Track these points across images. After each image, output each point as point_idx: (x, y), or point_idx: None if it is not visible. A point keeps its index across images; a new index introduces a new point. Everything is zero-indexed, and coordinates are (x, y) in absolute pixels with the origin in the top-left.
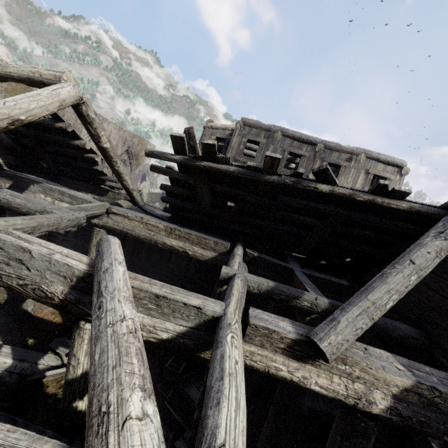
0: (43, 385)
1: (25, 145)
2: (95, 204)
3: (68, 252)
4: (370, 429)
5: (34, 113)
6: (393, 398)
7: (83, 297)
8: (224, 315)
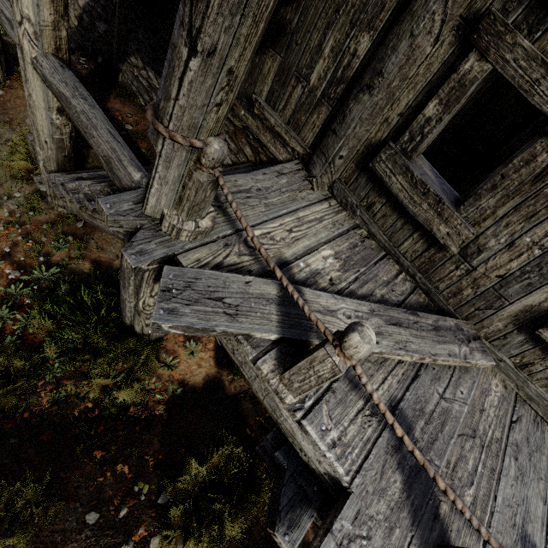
0: None
1: None
2: None
3: None
4: None
5: None
6: None
7: None
8: None
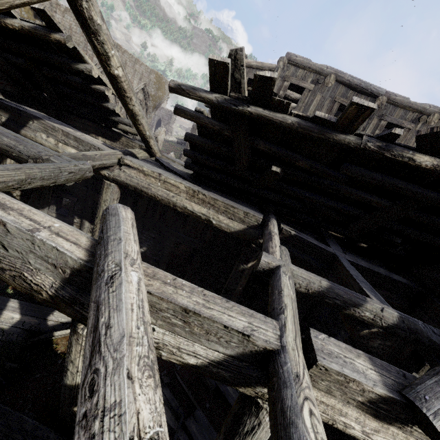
0: (53, 342)
1: (22, 69)
2: (105, 151)
3: (60, 227)
4: None
5: None
6: None
7: (81, 296)
8: (283, 350)
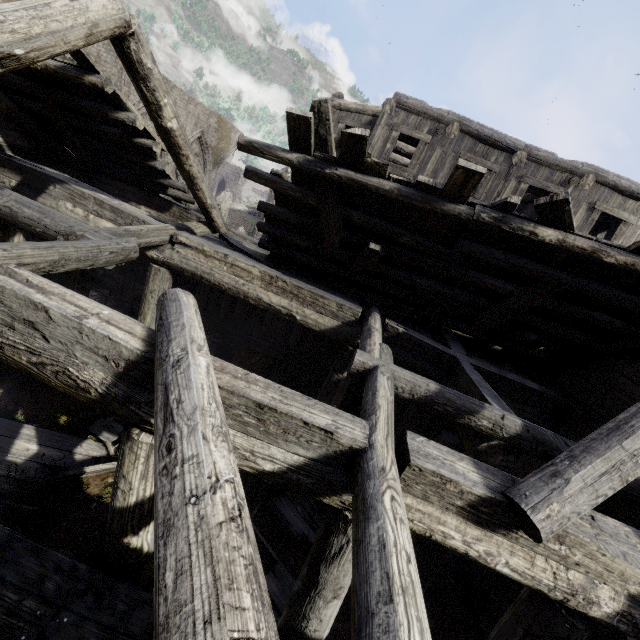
0: (82, 482)
1: (38, 115)
2: (152, 226)
3: (110, 314)
4: (578, 634)
5: (40, 45)
6: (629, 600)
7: (137, 393)
8: (370, 448)
